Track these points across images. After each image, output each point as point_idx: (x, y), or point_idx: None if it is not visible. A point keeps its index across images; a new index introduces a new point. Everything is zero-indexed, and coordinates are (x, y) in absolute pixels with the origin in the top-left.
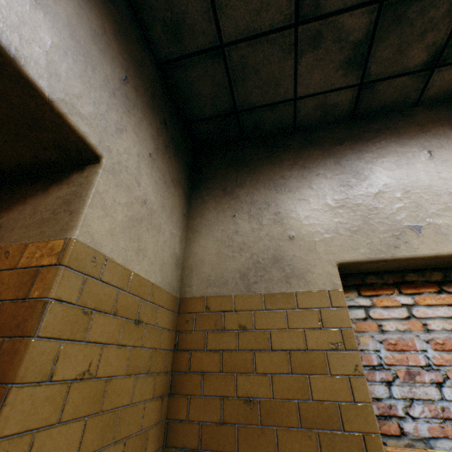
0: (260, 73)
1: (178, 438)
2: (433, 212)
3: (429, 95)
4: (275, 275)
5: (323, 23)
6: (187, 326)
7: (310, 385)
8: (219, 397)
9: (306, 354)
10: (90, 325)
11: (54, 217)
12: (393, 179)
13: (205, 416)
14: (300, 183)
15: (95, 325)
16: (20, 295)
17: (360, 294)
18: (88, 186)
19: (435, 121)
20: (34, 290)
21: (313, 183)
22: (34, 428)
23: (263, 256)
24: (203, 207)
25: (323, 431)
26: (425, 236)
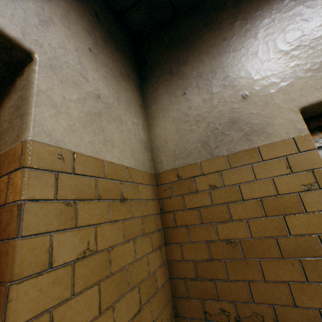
0: None
1: (179, 272)
2: None
3: None
4: (235, 136)
5: None
6: (166, 194)
7: (286, 224)
8: (204, 242)
9: (278, 199)
10: (76, 213)
11: (11, 126)
12: None
13: (196, 256)
14: (245, 39)
15: (82, 212)
16: (1, 202)
17: None
18: (29, 86)
19: None
20: (9, 195)
21: (260, 34)
22: (49, 308)
23: (220, 122)
24: (155, 94)
25: (305, 258)
26: None
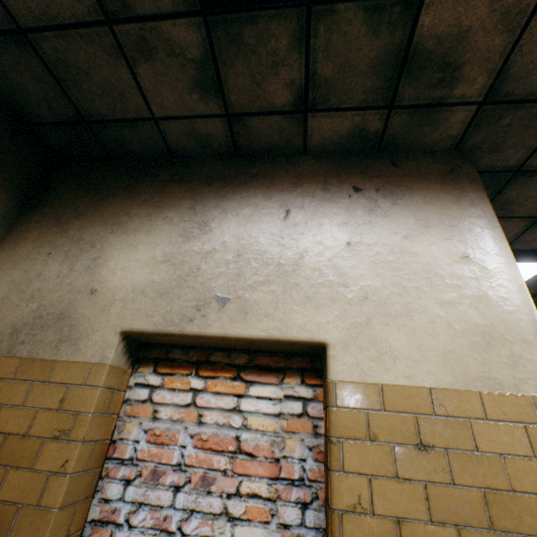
0: (93, 77)
1: None
2: (251, 284)
3: (316, 144)
4: (49, 337)
5: (144, 28)
6: None
7: (5, 481)
8: None
9: (24, 441)
10: None
11: None
12: (235, 236)
13: None
14: (141, 225)
15: None
16: None
17: (158, 371)
18: None
19: (314, 176)
20: None
21: (155, 228)
22: None
23: (50, 310)
24: (23, 237)
25: None
26: (226, 311)
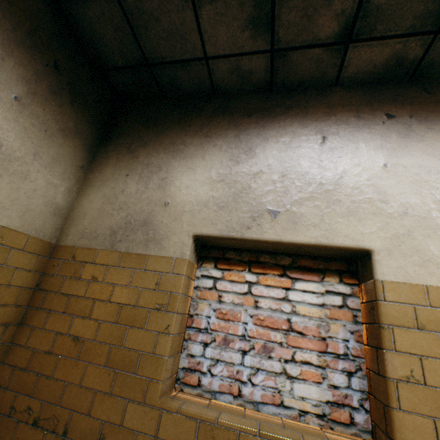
0: (162, 22)
1: (14, 358)
2: (297, 199)
3: (349, 75)
4: (139, 237)
5: None
6: (52, 270)
7: (127, 335)
8: (55, 333)
9: (135, 310)
10: None
11: None
12: (278, 160)
13: (39, 345)
14: (196, 152)
15: None
16: None
17: (217, 267)
18: None
19: (346, 105)
20: None
21: (207, 154)
22: None
23: (136, 218)
24: (105, 162)
25: (121, 372)
26: (278, 221)
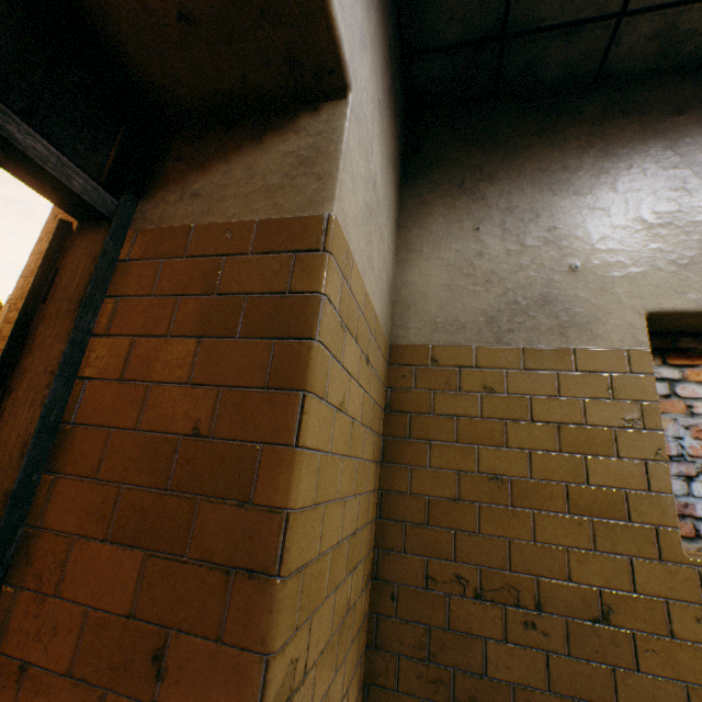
0: None
1: (396, 511)
2: None
3: None
4: (543, 323)
5: None
6: (403, 382)
7: (586, 468)
8: (452, 472)
9: (584, 431)
10: (344, 345)
11: (291, 184)
12: None
13: (433, 490)
14: (596, 182)
15: (346, 349)
16: (273, 288)
17: (664, 363)
18: (336, 136)
19: None
20: (296, 283)
21: (620, 183)
22: (319, 449)
23: (525, 294)
24: (424, 212)
25: (599, 519)
26: None
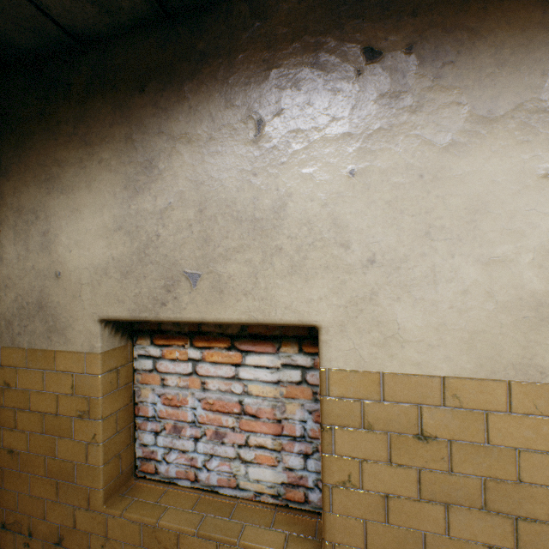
0: None
1: None
2: (221, 252)
3: None
4: (38, 328)
5: None
6: None
7: (57, 446)
8: None
9: (58, 419)
10: None
11: None
12: (192, 181)
13: None
14: (77, 179)
15: None
16: None
17: (156, 341)
18: None
19: (297, 37)
20: None
21: (93, 180)
22: None
23: (28, 300)
24: None
25: (62, 482)
26: (199, 291)
